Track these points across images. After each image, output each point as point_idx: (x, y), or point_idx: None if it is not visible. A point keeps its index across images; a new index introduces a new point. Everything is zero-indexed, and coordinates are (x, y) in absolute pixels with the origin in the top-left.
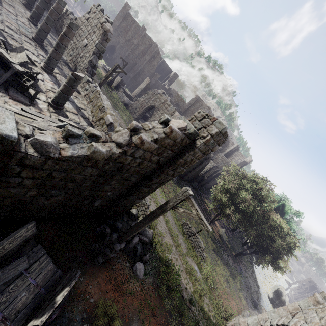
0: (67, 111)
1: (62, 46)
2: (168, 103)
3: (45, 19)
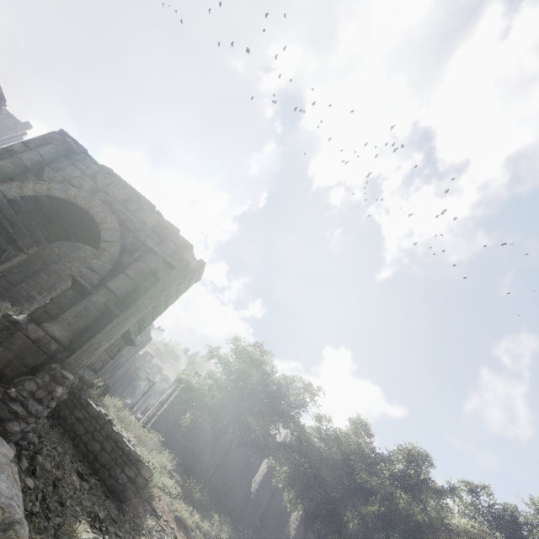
0: None
1: None
2: None
3: None
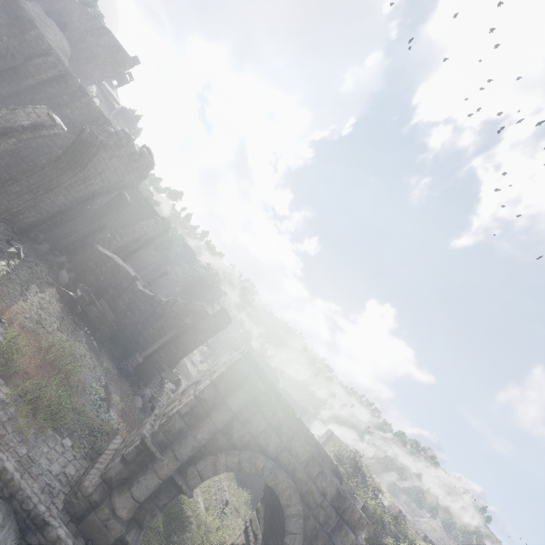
0: None
1: None
2: None
3: None
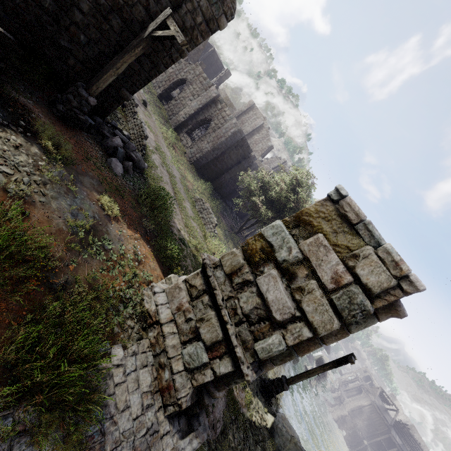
0: None
1: None
2: (204, 75)
3: None
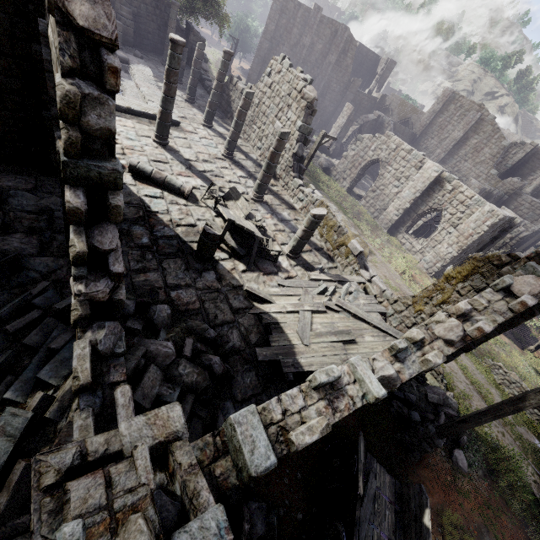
0: (302, 253)
1: (273, 165)
2: (405, 147)
3: (233, 126)
